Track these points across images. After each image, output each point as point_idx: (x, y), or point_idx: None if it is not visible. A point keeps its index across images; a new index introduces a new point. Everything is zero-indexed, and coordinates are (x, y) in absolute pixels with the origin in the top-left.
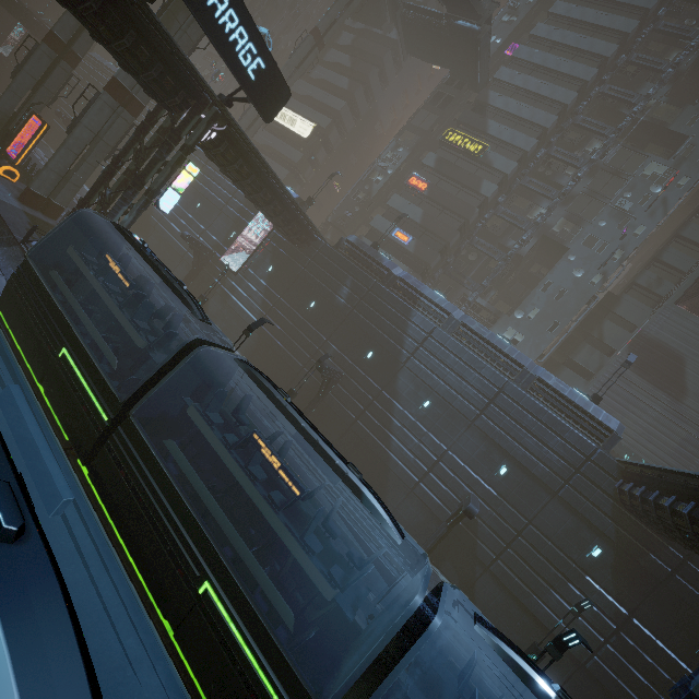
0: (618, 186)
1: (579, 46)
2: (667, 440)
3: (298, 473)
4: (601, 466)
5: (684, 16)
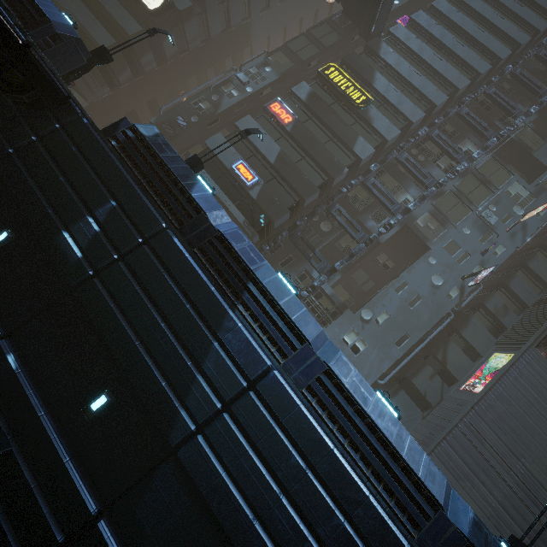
0: (484, 195)
1: (476, 36)
2: (517, 530)
3: None
4: None
5: None
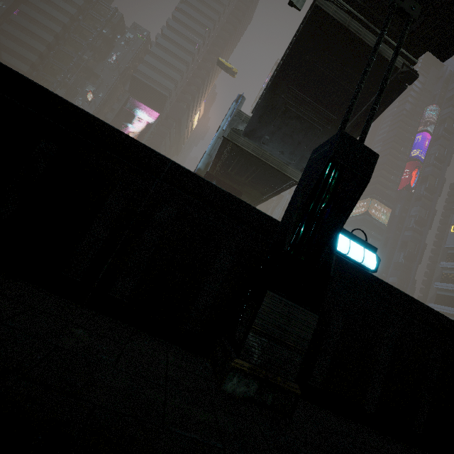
0: (77, 94)
1: (44, 23)
2: None
3: None
4: None
5: (96, 22)
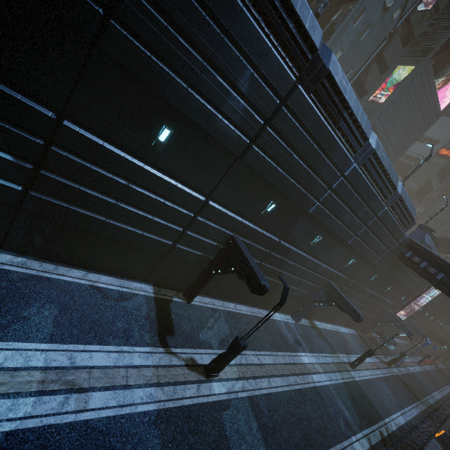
0: None
1: None
2: None
3: (283, 410)
4: (400, 244)
5: None
